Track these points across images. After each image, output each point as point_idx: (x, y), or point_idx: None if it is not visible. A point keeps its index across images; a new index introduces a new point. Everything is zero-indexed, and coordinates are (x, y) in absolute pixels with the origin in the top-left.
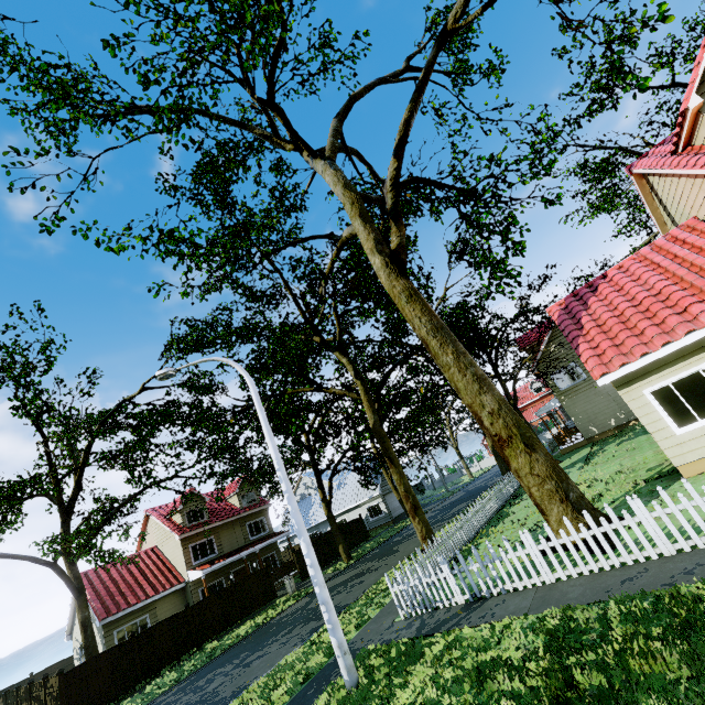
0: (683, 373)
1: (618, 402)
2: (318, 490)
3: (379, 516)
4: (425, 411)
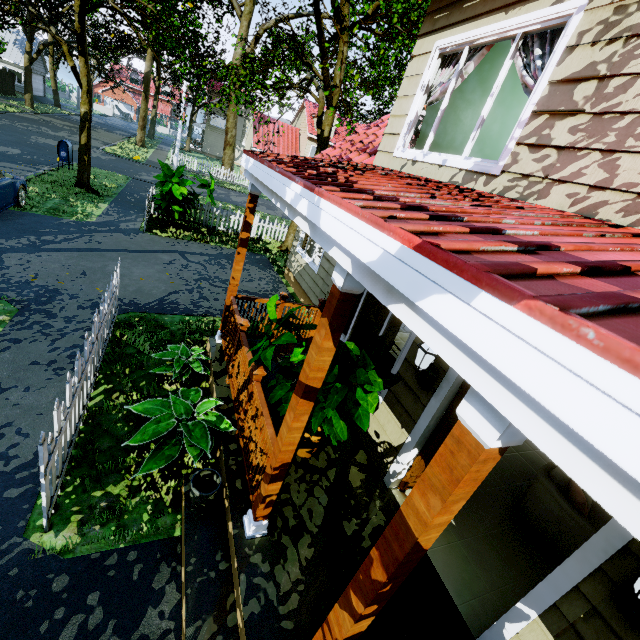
0: None
1: None
2: (27, 43)
3: (16, 83)
4: (124, 56)
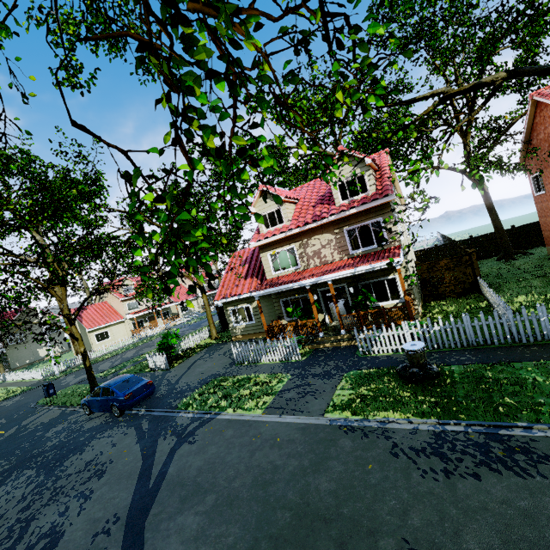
0: (102, 331)
1: (34, 353)
2: None
3: None
4: None
